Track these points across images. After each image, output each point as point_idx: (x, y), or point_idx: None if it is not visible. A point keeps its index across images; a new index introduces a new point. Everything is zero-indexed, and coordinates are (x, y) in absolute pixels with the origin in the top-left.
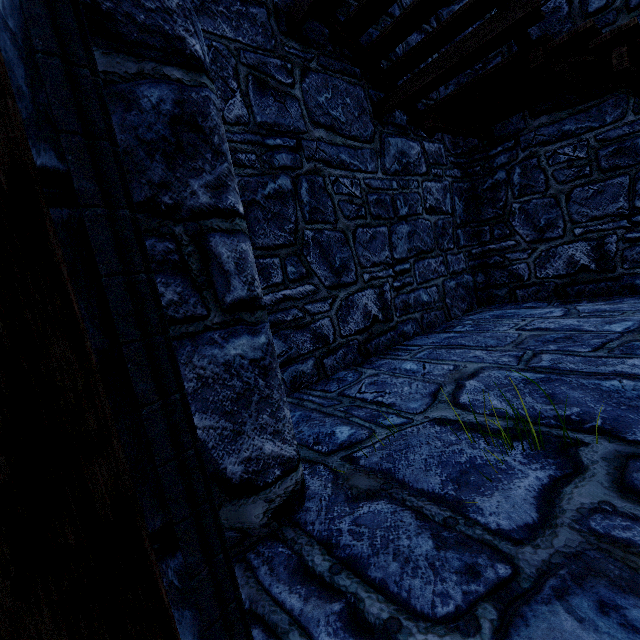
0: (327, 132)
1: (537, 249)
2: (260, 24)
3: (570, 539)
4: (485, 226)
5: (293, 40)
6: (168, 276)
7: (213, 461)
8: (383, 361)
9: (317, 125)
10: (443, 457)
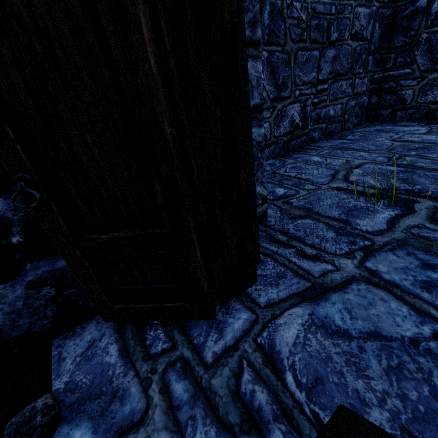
0: None
1: (426, 78)
2: None
3: (400, 235)
4: (392, 54)
5: None
6: None
7: None
8: (298, 155)
9: None
10: (339, 204)
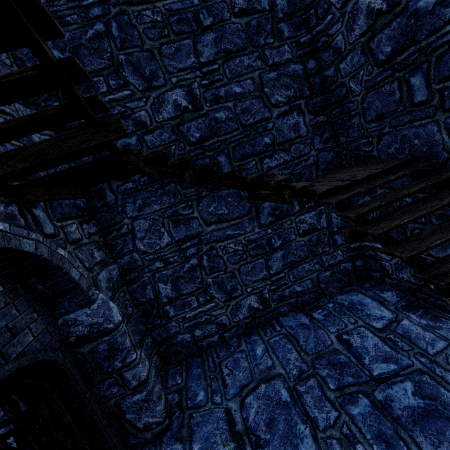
0: (216, 224)
1: (395, 258)
2: (171, 192)
3: None
4: None
5: (190, 188)
6: (114, 386)
7: (134, 424)
8: (255, 337)
9: (209, 224)
10: (210, 435)
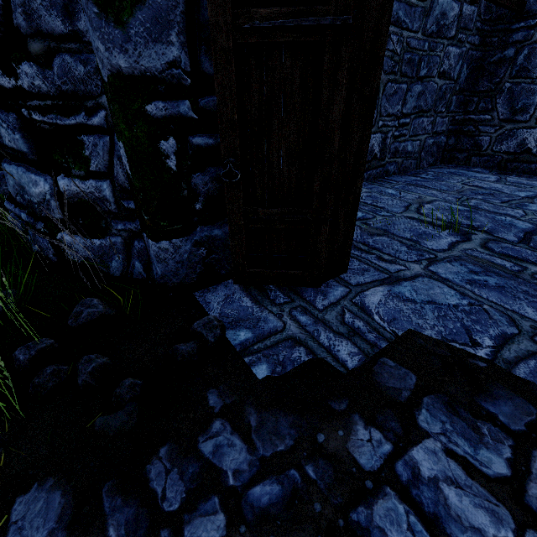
0: None
1: (504, 127)
2: None
3: (457, 254)
4: (475, 97)
5: None
6: None
7: None
8: (373, 186)
9: None
10: (411, 229)
